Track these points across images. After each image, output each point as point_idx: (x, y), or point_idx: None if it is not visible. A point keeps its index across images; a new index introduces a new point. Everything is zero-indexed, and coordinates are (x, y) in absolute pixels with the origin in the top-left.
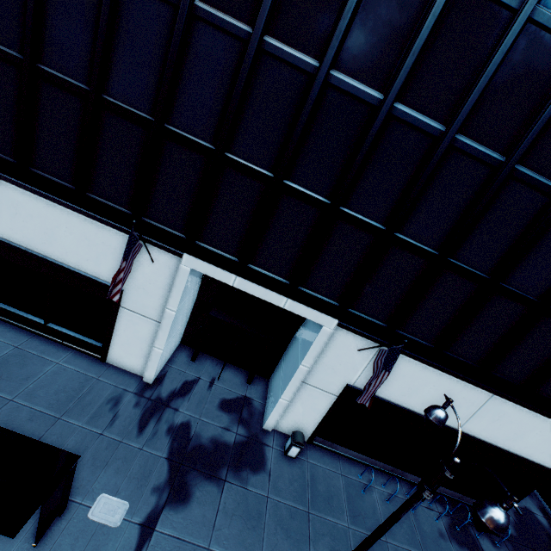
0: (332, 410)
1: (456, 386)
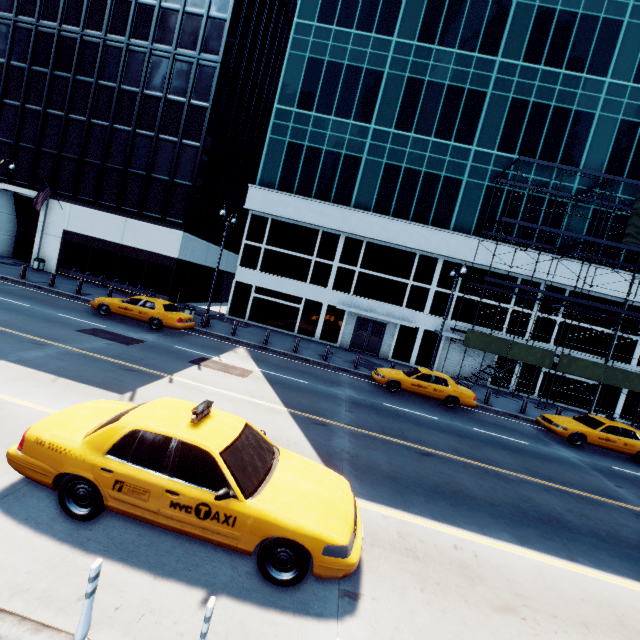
0: (61, 247)
1: (110, 218)
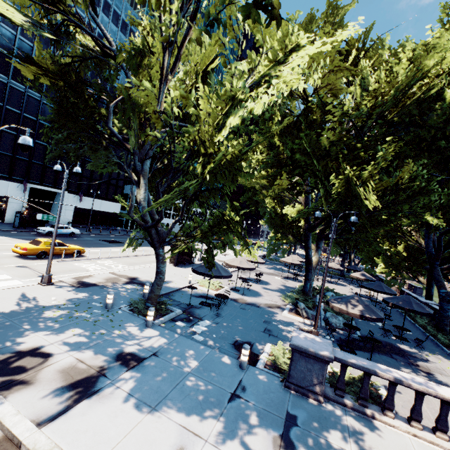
0: (74, 215)
1: (95, 200)
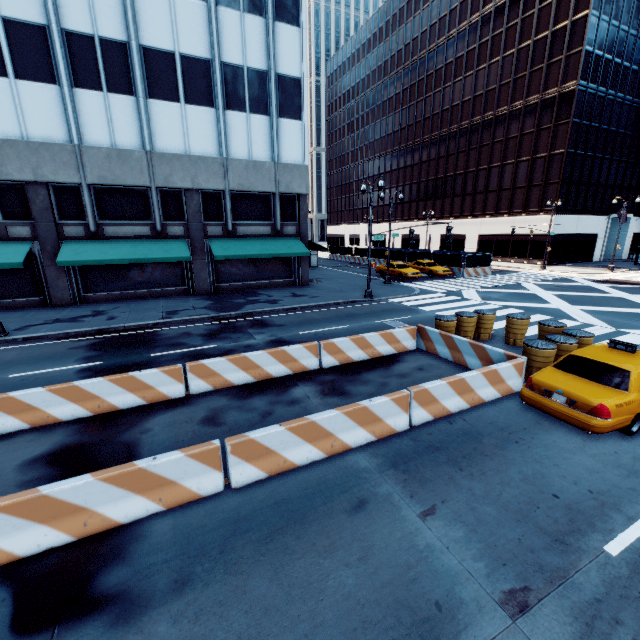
0: (631, 243)
1: None
